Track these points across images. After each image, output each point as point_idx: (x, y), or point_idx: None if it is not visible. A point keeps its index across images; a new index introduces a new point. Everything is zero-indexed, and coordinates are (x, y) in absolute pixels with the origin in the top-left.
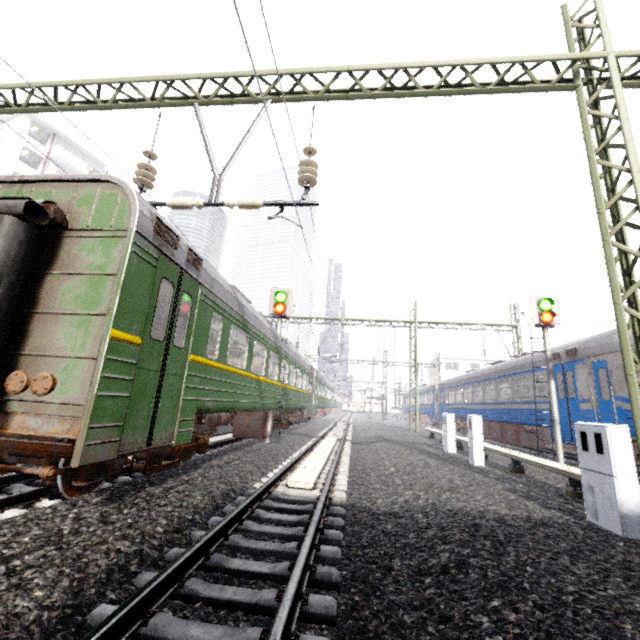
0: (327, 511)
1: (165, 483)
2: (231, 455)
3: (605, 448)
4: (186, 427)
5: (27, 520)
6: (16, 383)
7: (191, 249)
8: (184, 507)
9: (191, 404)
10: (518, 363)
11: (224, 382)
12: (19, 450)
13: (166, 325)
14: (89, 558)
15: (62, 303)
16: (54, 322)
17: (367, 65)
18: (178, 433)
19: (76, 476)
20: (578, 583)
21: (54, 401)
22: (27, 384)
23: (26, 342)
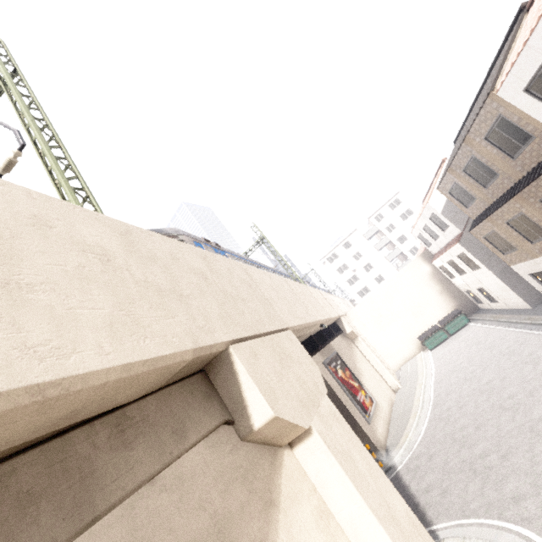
0: None
1: None
2: None
3: None
4: None
5: None
6: None
7: None
8: None
9: None
10: None
11: None
12: None
13: None
14: None
15: None
16: None
17: None
18: None
19: None
20: None
21: None
22: None
23: None
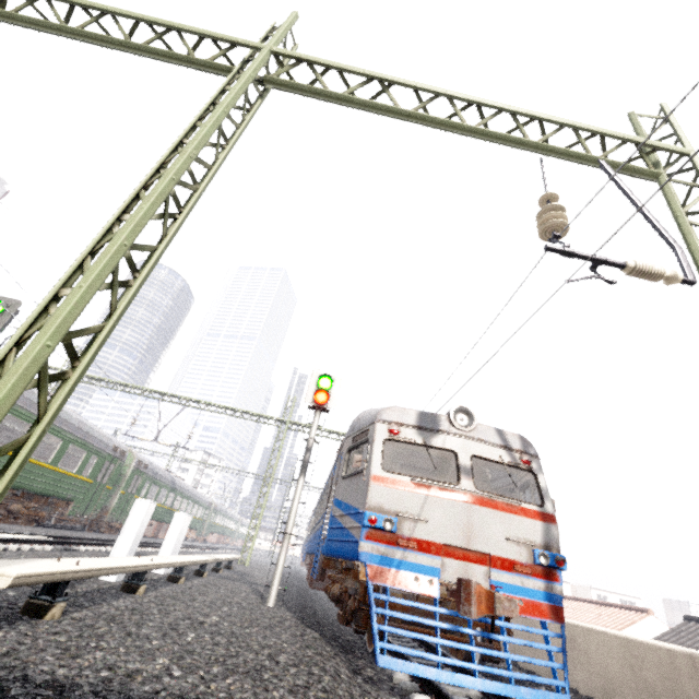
0: None
1: None
2: None
3: None
4: None
5: None
6: None
7: None
8: None
9: None
10: None
11: None
12: None
13: None
14: None
15: None
16: None
17: None
18: None
19: None
20: None
21: None
22: None
23: None
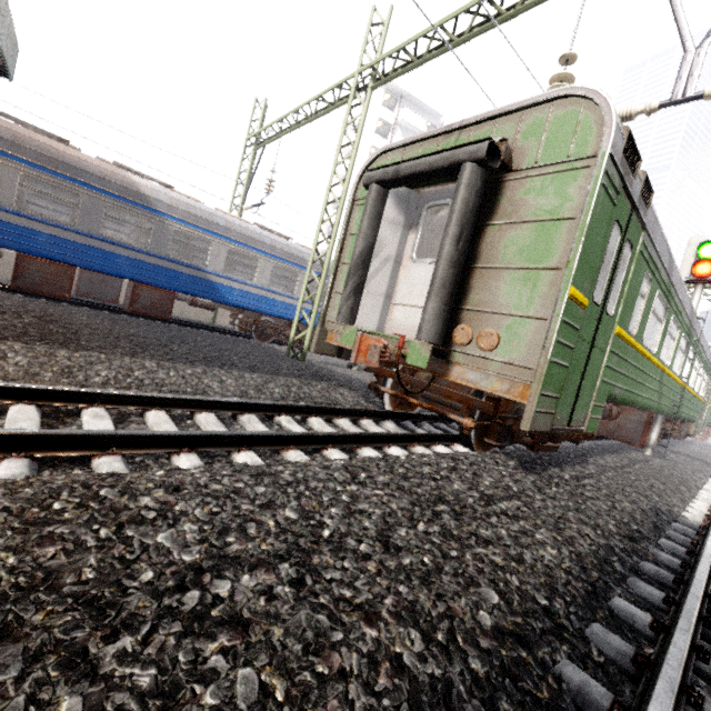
0: None
1: (564, 469)
2: (612, 457)
3: None
4: (595, 414)
5: (470, 463)
6: (462, 336)
7: (647, 177)
8: (618, 510)
9: (604, 388)
10: None
11: (633, 367)
12: (444, 397)
13: (605, 285)
14: (568, 533)
15: (504, 256)
16: (495, 277)
17: None
18: (589, 419)
19: (487, 434)
20: None
21: (497, 359)
22: (471, 338)
23: (467, 297)
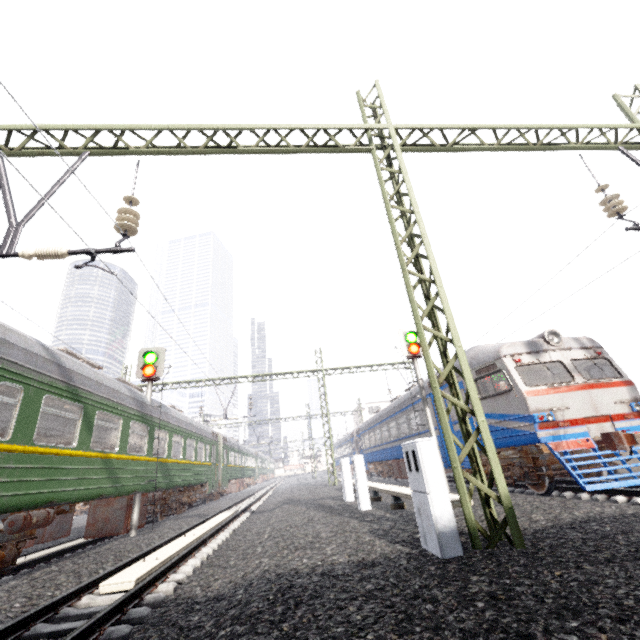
0: (122, 618)
1: None
2: (54, 566)
3: (419, 464)
4: None
5: None
6: None
7: None
8: None
9: None
10: (407, 396)
11: (28, 468)
12: None
13: None
14: None
15: None
16: None
17: (187, 125)
18: None
19: None
20: (342, 635)
21: None
22: None
23: None
